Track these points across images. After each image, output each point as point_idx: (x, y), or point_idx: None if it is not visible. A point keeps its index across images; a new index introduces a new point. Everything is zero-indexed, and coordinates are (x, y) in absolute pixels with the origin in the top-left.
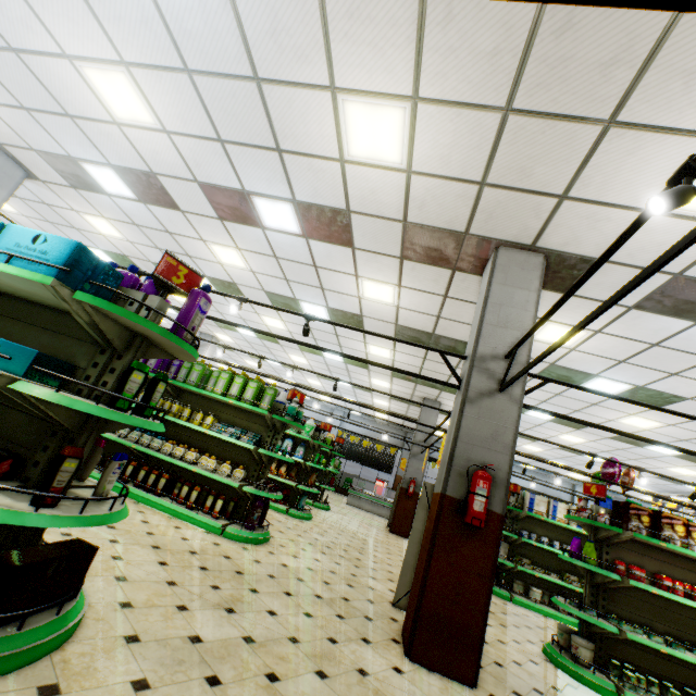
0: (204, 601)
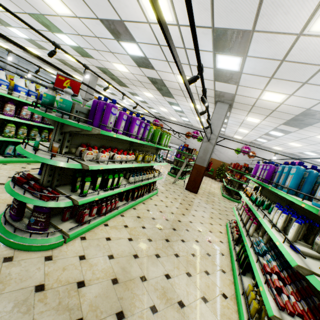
0: (206, 209)
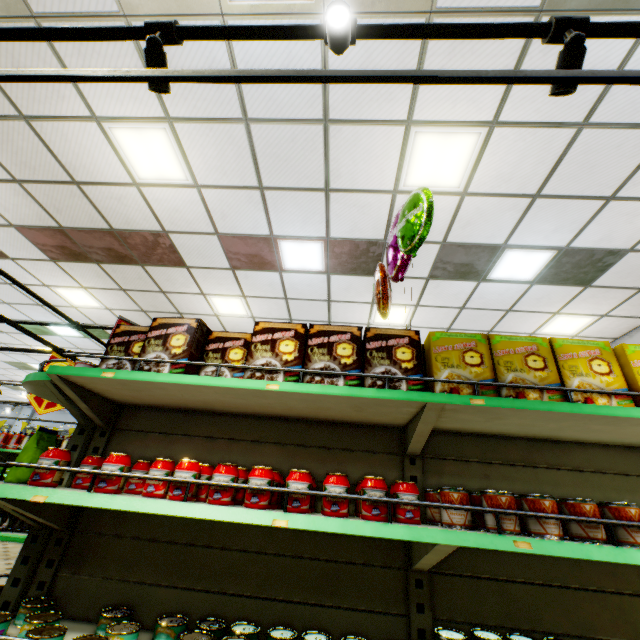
0: None
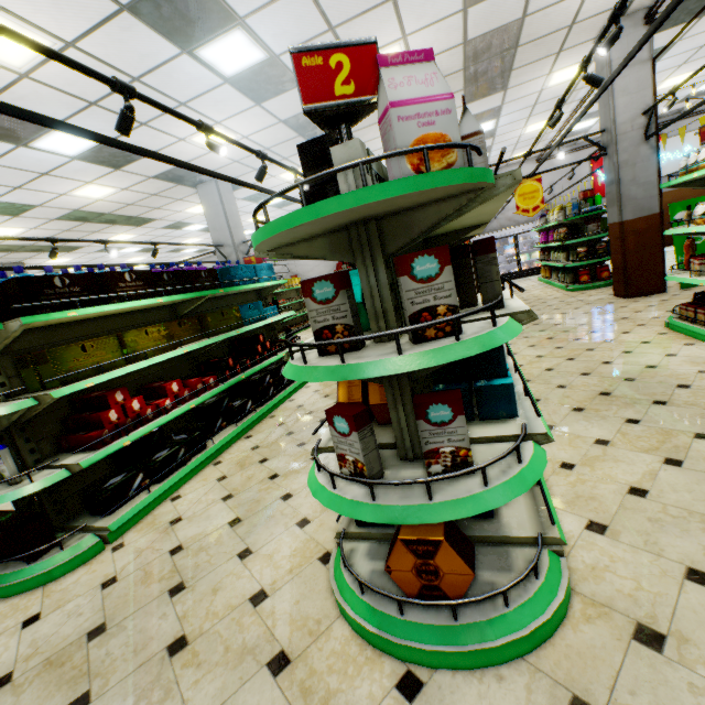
0: None
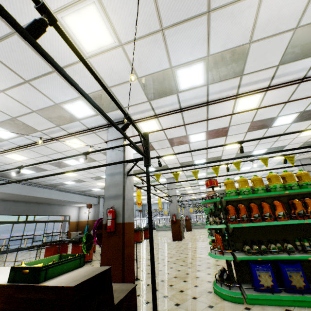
0: None
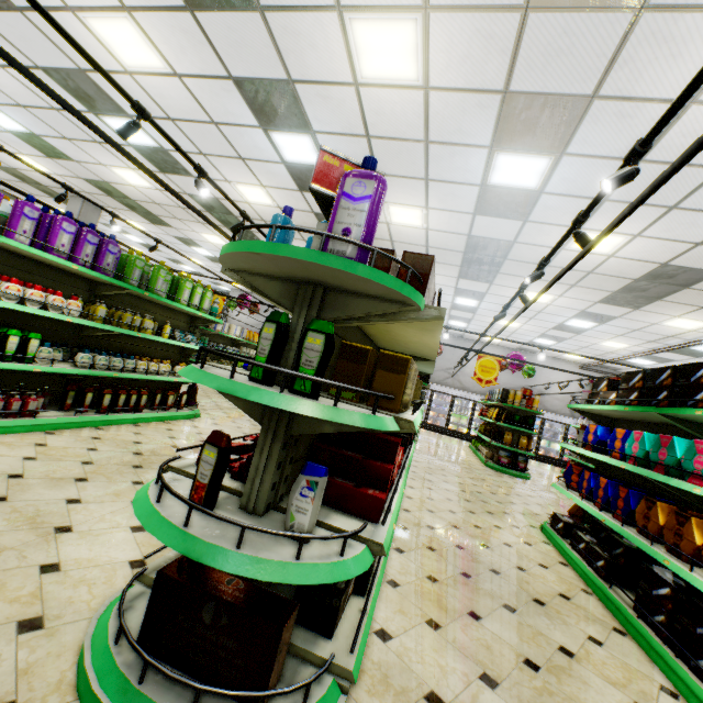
0: None
